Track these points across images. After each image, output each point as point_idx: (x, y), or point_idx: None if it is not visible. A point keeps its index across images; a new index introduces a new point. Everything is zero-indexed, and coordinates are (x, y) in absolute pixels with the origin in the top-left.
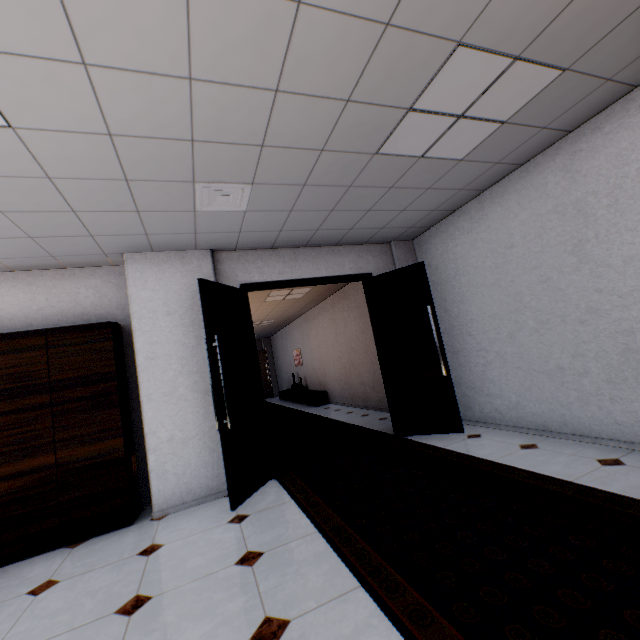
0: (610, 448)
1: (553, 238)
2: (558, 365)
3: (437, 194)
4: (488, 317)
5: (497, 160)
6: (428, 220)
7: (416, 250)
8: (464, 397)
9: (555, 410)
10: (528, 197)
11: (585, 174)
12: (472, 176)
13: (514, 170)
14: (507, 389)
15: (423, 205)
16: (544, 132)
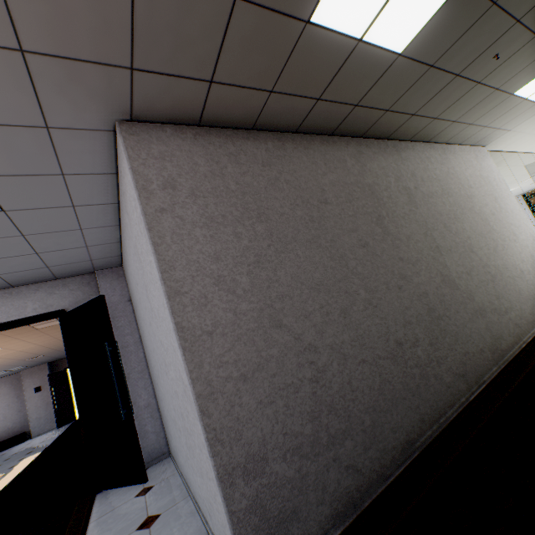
0: (196, 529)
1: (142, 280)
2: (174, 416)
3: (54, 236)
4: (151, 352)
5: (68, 204)
6: (102, 252)
7: (126, 276)
8: (166, 430)
9: (185, 465)
10: (128, 235)
11: (131, 217)
12: (67, 219)
13: (119, 207)
14: (171, 431)
15: (59, 245)
16: (75, 177)
